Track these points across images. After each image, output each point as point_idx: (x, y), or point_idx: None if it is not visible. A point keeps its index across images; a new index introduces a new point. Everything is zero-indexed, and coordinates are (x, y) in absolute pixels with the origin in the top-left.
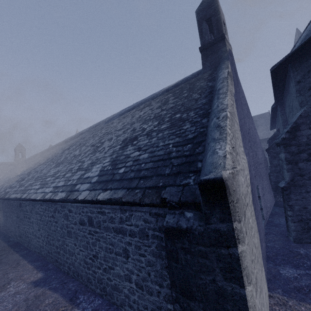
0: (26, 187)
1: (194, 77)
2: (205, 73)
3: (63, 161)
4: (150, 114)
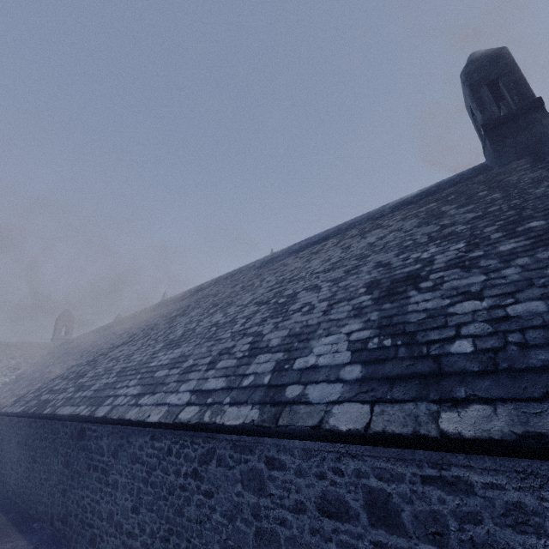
0: (100, 392)
1: (475, 175)
2: (508, 164)
3: (185, 335)
4: (409, 236)
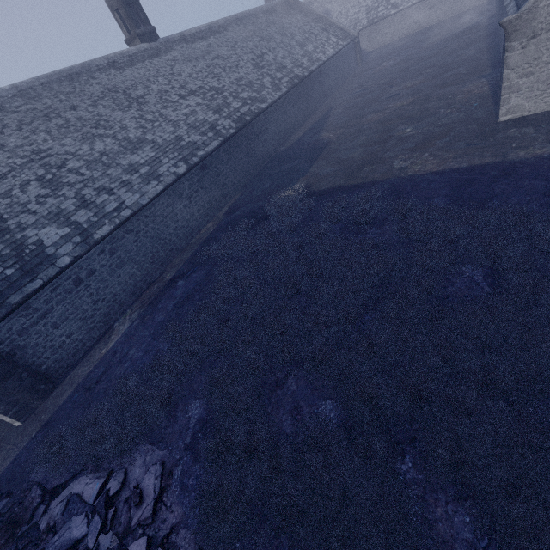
0: None
1: None
2: None
3: None
4: None
